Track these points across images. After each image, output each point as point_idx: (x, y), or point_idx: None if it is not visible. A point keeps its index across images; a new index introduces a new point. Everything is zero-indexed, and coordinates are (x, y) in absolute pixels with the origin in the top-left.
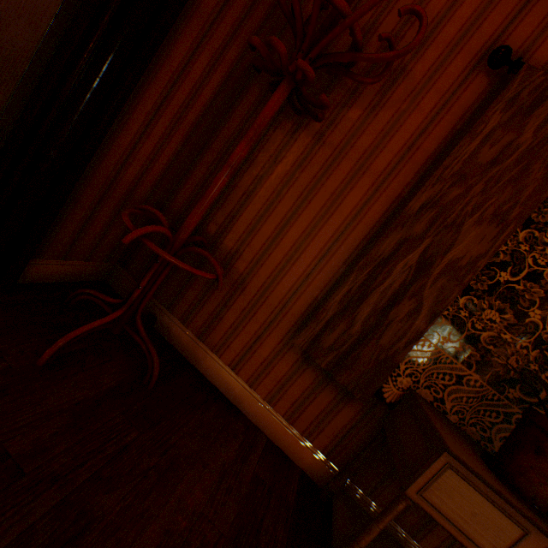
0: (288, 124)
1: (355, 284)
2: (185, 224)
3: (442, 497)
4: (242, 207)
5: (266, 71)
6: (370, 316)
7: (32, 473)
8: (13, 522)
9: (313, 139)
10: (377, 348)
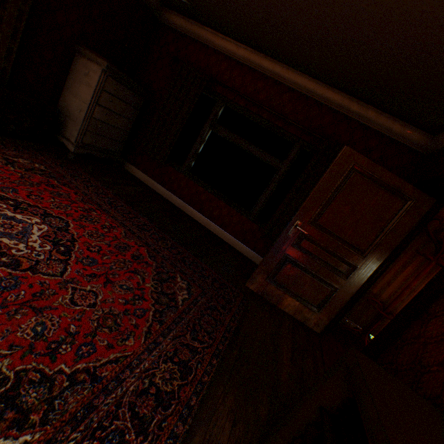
0: (411, 251)
1: None
2: (390, 306)
3: None
4: (389, 283)
5: (424, 257)
6: None
7: None
8: None
9: (423, 258)
10: None
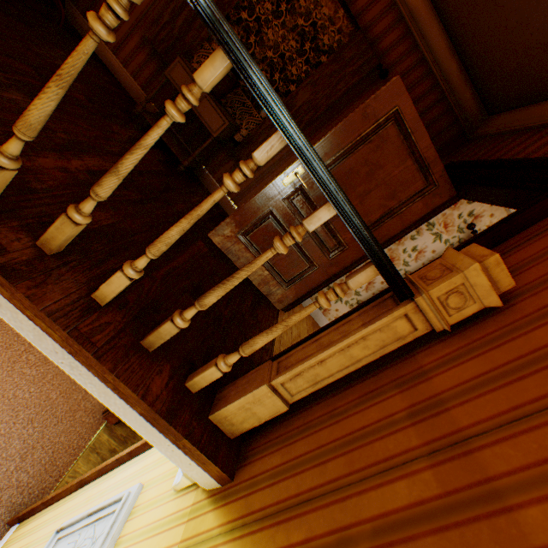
0: None
1: (179, 5)
2: None
3: (176, 76)
4: None
5: None
6: (184, 26)
7: (7, 0)
8: (4, 4)
9: None
10: (184, 46)
